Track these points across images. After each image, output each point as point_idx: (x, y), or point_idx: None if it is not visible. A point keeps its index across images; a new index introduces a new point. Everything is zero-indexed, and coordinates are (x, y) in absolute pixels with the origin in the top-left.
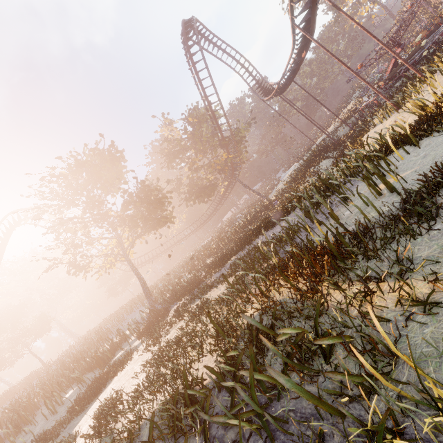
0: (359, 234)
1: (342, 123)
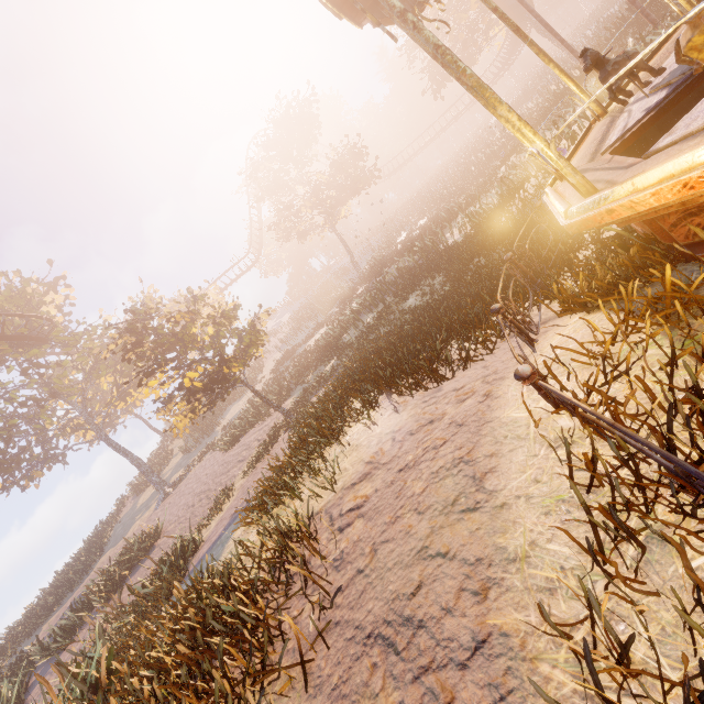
0: (324, 353)
1: None
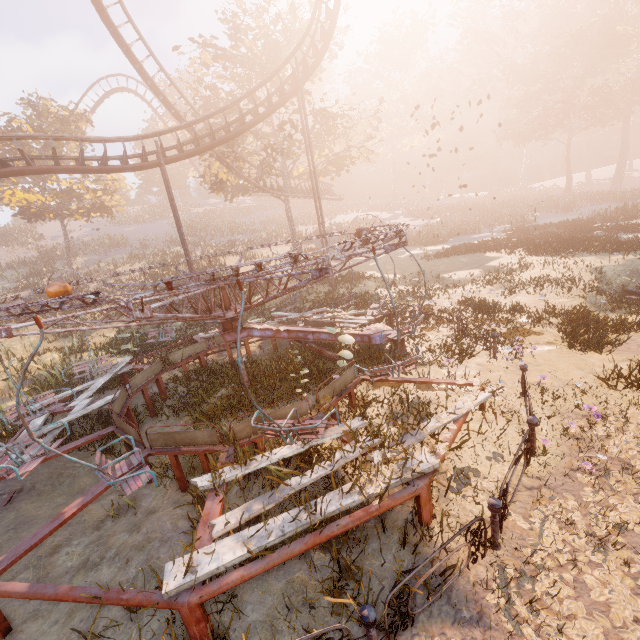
0: None
1: (326, 296)
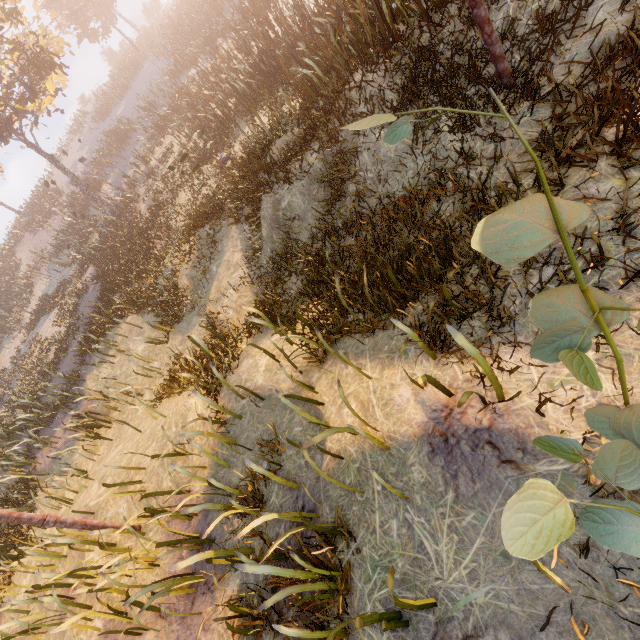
0: None
1: None
